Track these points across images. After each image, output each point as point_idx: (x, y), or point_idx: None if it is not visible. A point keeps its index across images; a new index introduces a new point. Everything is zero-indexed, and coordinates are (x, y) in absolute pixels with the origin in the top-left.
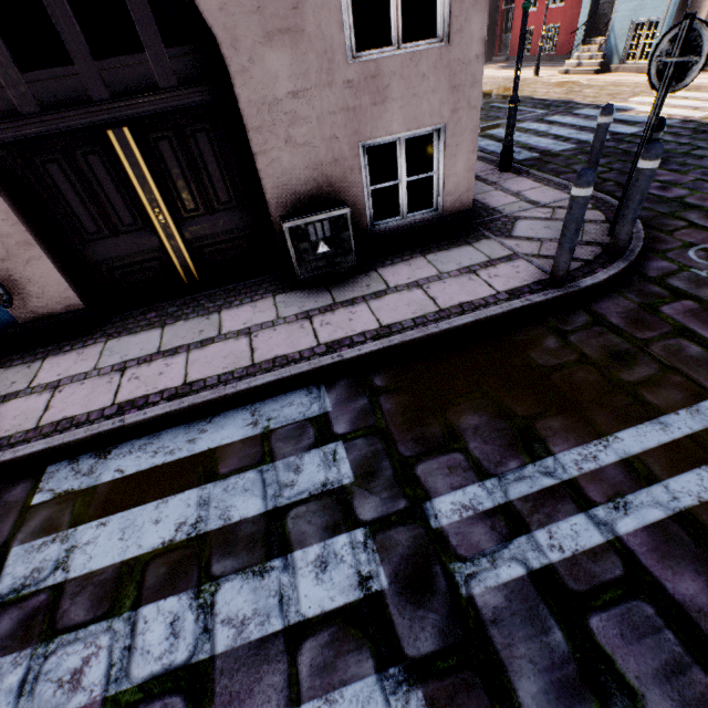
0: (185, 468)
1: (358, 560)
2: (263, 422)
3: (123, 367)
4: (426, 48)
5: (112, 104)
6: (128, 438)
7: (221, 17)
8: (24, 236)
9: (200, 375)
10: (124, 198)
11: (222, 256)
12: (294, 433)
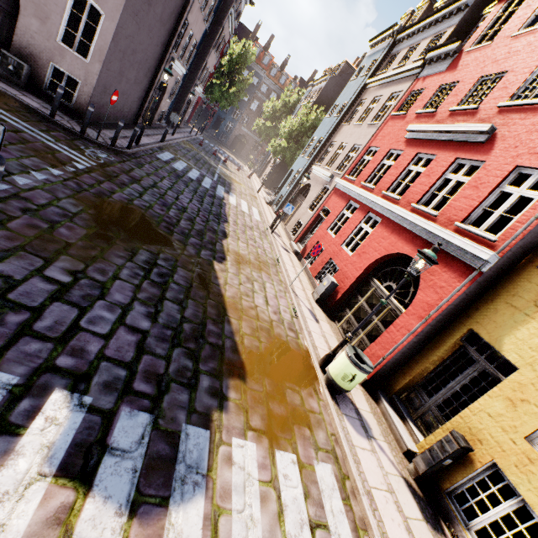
0: None
1: None
2: None
3: None
4: (82, 59)
5: None
6: None
7: (25, 2)
8: None
9: None
10: None
11: None
12: None
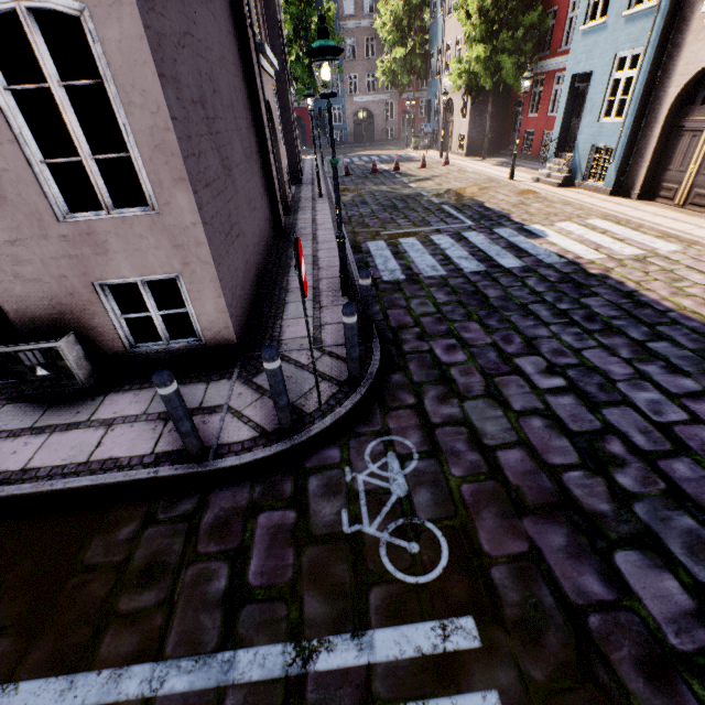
0: None
1: None
2: None
3: None
4: (139, 214)
5: None
6: None
7: None
8: None
9: None
10: None
11: None
12: None
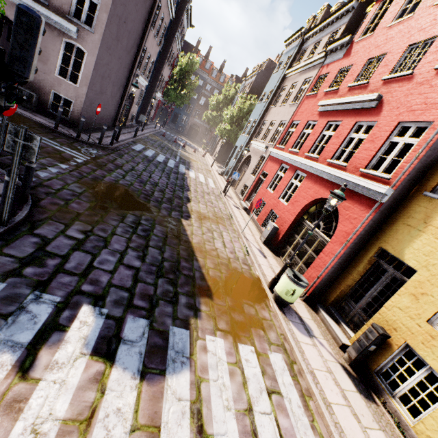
0: None
1: None
2: None
3: None
4: (73, 85)
5: (4, 47)
6: None
7: None
8: None
9: None
10: None
11: None
12: None
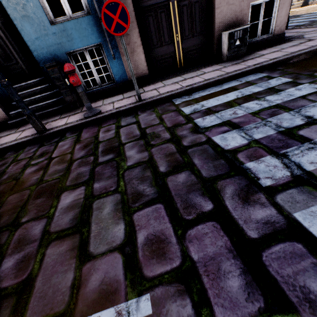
0: (224, 90)
1: (311, 87)
2: (243, 81)
3: (176, 83)
4: None
5: None
6: (195, 92)
7: None
8: (140, 43)
9: (209, 77)
10: (167, 31)
11: (192, 56)
12: (258, 79)
